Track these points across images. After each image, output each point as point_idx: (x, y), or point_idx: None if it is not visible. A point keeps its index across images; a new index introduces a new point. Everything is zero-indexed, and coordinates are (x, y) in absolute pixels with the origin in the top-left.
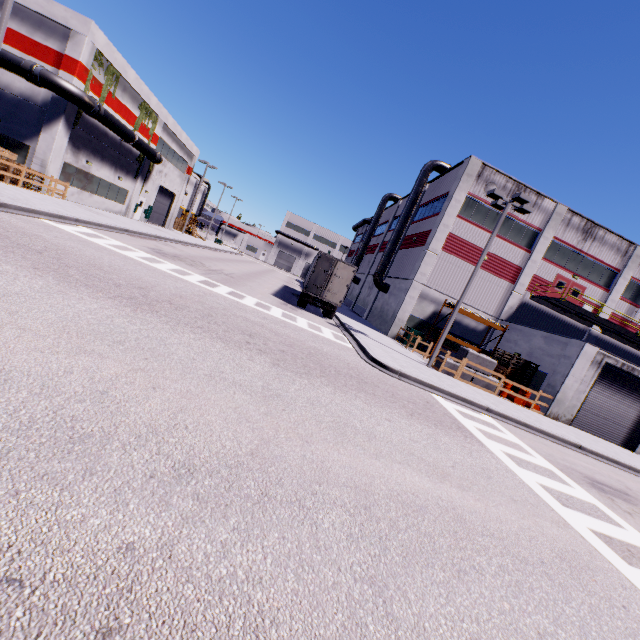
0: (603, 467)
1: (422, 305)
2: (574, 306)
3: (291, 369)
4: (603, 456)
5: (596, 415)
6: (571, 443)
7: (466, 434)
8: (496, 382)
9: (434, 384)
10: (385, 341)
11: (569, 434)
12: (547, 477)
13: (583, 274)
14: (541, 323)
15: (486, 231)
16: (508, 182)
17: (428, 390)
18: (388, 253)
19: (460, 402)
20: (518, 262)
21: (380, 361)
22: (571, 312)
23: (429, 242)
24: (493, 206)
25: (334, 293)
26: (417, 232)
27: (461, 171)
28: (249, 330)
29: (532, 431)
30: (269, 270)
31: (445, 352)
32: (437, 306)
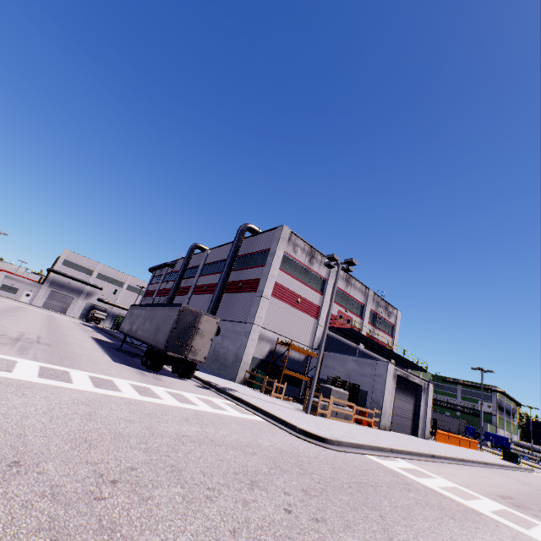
0: (459, 470)
1: (261, 345)
2: (358, 333)
3: (380, 538)
4: (442, 457)
5: (398, 416)
6: (429, 455)
7: (469, 509)
8: (350, 411)
9: (359, 442)
10: (250, 392)
11: (412, 443)
12: (532, 525)
13: (350, 308)
14: (335, 347)
15: (297, 280)
16: (306, 245)
17: (363, 452)
18: (218, 298)
19: (380, 453)
20: (318, 302)
21: (316, 434)
22: (352, 336)
23: (262, 289)
24: (326, 265)
25: (199, 349)
26: (241, 279)
27: (277, 235)
28: (233, 468)
29: (416, 457)
30: (50, 316)
31: (317, 394)
32: (272, 344)
